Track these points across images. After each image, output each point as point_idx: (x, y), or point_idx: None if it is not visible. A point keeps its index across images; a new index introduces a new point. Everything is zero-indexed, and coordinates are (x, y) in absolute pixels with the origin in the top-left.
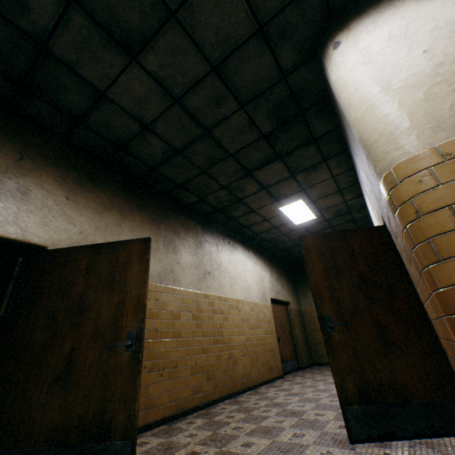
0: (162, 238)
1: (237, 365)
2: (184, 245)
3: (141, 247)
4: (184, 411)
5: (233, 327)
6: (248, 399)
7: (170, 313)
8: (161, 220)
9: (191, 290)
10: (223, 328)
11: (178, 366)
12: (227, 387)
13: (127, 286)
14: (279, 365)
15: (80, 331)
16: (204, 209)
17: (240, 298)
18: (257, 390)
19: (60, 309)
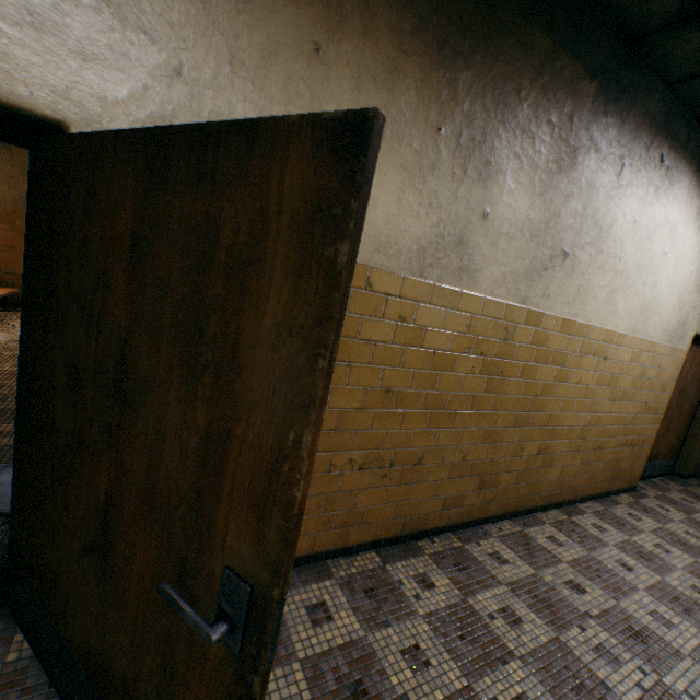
0: (454, 124)
1: (549, 466)
2: (518, 158)
3: (312, 176)
4: (417, 533)
5: (572, 394)
6: (554, 547)
7: (431, 354)
8: (464, 47)
9: (499, 300)
10: (548, 394)
11: (424, 462)
12: (515, 500)
13: (238, 382)
14: (637, 471)
15: (121, 462)
16: (639, 4)
17: (619, 329)
18: (573, 516)
19: (86, 363)
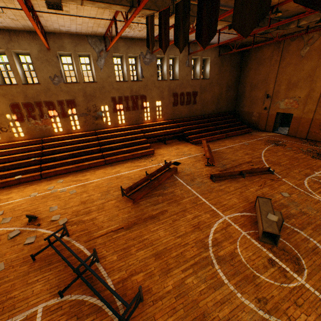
0: None
1: None
2: None
3: None
4: None
5: None
6: None
7: None
8: None
9: None
10: None
11: None
12: None
13: None
14: None
15: (288, 118)
16: None
17: None
18: None
19: (286, 116)
